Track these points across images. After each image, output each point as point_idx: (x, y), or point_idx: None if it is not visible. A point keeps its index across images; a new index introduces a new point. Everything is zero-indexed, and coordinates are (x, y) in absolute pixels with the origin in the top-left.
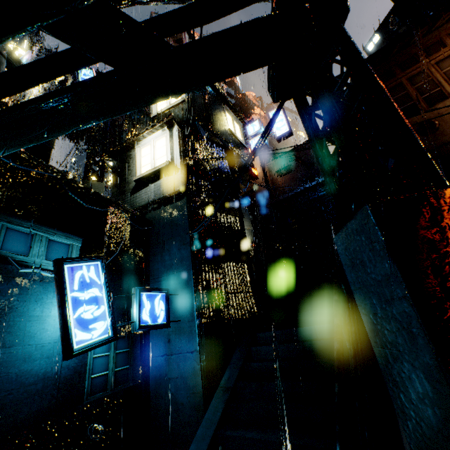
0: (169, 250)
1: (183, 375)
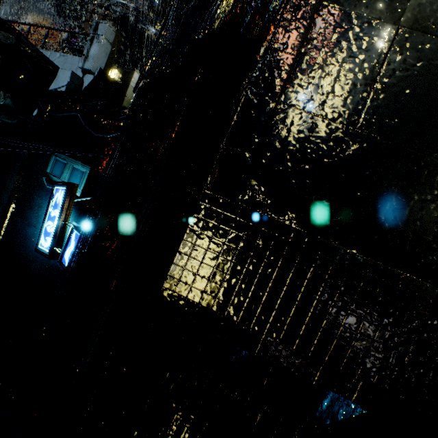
0: None
1: None
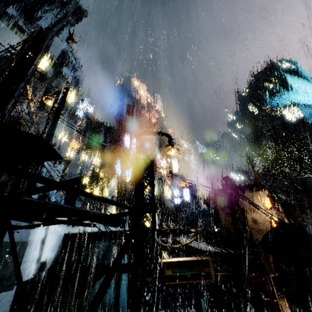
0: None
1: None
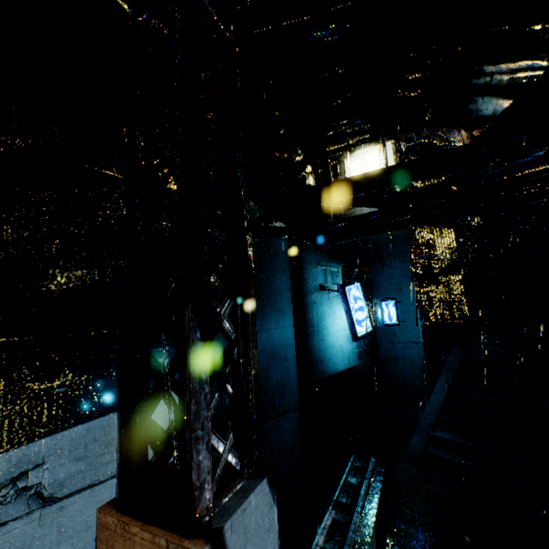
0: (389, 265)
1: (409, 357)
